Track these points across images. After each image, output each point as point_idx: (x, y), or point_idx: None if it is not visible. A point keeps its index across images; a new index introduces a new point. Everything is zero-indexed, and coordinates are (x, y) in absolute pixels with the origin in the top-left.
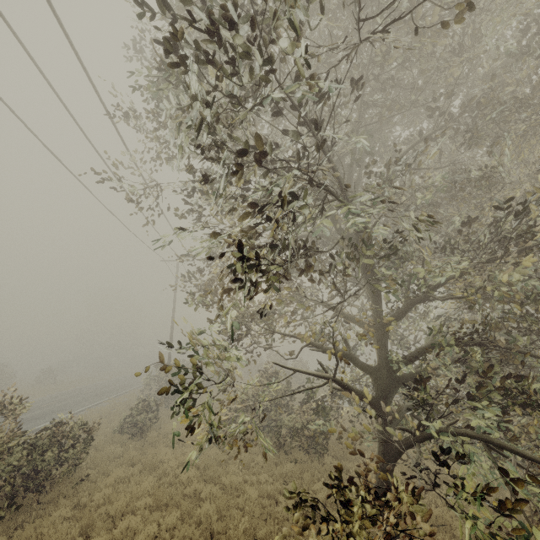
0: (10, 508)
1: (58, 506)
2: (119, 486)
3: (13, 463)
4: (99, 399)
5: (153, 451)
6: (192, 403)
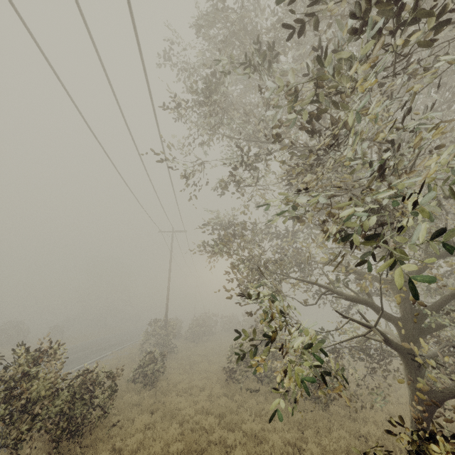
0: (56, 451)
1: (97, 450)
2: (146, 432)
3: (62, 408)
4: (103, 352)
5: (169, 399)
6: (255, 350)
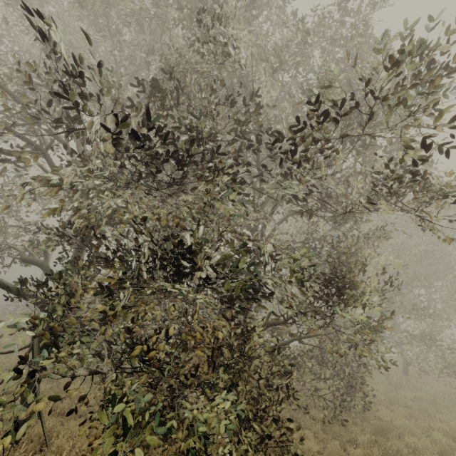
0: None
1: None
2: None
3: None
4: None
5: None
6: None
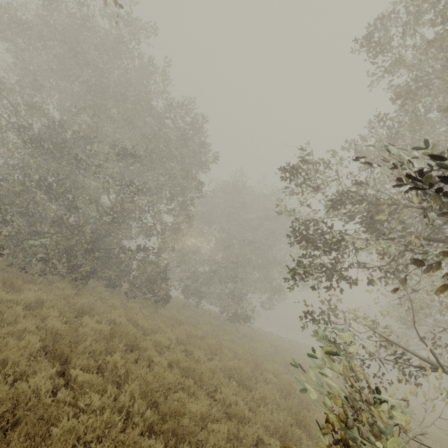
0: None
1: None
2: None
3: None
4: None
5: None
6: None
